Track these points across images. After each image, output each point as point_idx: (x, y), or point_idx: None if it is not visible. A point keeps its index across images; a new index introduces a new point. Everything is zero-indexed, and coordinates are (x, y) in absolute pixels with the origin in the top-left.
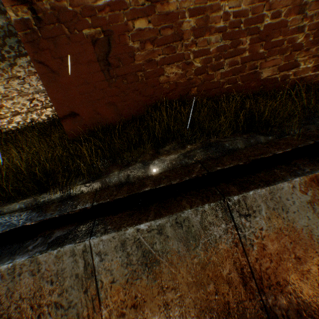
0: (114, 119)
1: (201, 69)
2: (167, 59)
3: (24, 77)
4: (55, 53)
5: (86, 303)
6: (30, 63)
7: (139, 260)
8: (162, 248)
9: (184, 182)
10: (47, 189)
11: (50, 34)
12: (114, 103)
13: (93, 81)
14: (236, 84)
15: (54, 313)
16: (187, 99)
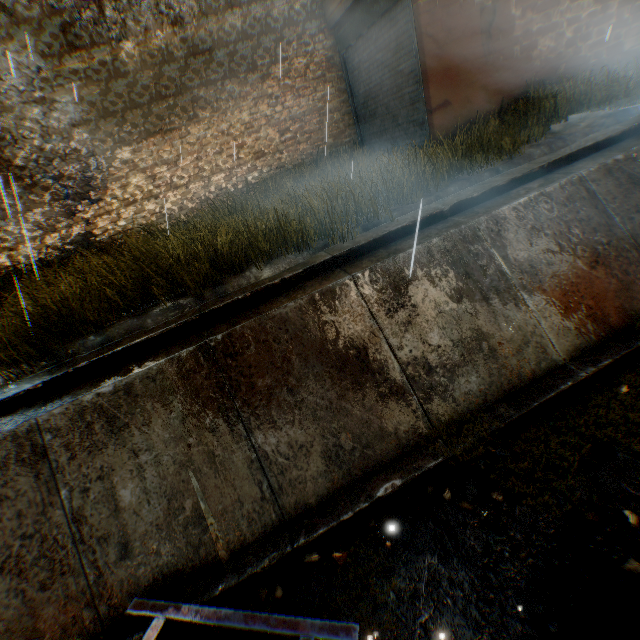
0: (483, 110)
1: (570, 42)
2: (541, 31)
3: (276, 96)
4: (445, 26)
5: (599, 215)
6: (286, 73)
7: (625, 182)
8: (639, 171)
9: (617, 136)
10: (460, 178)
11: (446, 3)
12: (486, 88)
13: (472, 60)
14: (599, 60)
15: (578, 226)
16: (561, 78)
